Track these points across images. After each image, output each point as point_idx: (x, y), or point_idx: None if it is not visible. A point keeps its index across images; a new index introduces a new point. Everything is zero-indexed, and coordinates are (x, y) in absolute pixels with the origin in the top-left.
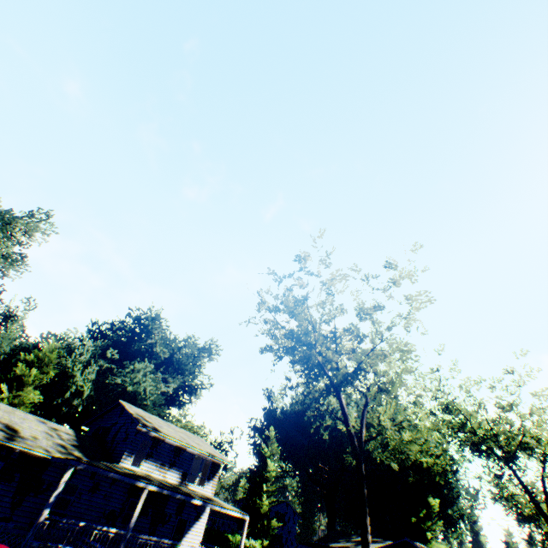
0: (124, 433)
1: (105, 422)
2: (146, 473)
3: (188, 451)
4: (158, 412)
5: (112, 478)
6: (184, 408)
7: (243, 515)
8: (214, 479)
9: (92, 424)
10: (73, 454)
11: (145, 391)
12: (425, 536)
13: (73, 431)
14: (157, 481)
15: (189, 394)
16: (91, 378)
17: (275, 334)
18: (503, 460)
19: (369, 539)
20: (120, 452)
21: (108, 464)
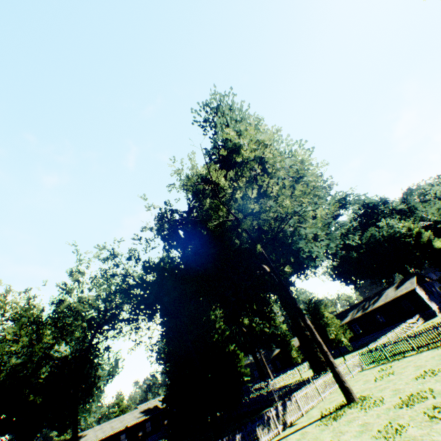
0: None
1: None
2: None
3: None
4: None
5: None
6: None
7: None
8: None
9: None
10: None
11: None
12: None
13: None
14: None
15: None
16: None
17: None
18: None
19: None
20: None
21: None
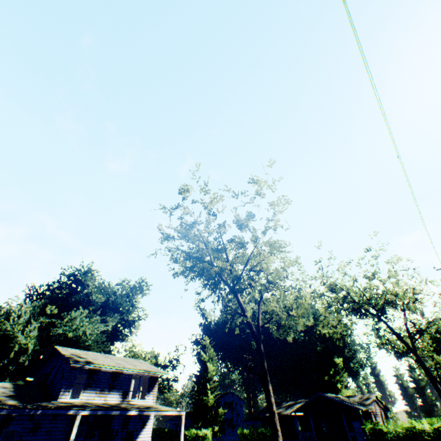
0: (61, 373)
1: (46, 369)
2: (87, 401)
3: (125, 373)
4: (102, 348)
5: (52, 414)
6: (127, 339)
7: (179, 412)
8: (154, 390)
9: (36, 373)
10: (6, 404)
11: (85, 334)
12: (336, 387)
13: (11, 384)
14: (93, 406)
15: (128, 327)
16: (33, 335)
17: (180, 259)
18: (375, 316)
19: (272, 401)
20: (58, 390)
21: (40, 403)
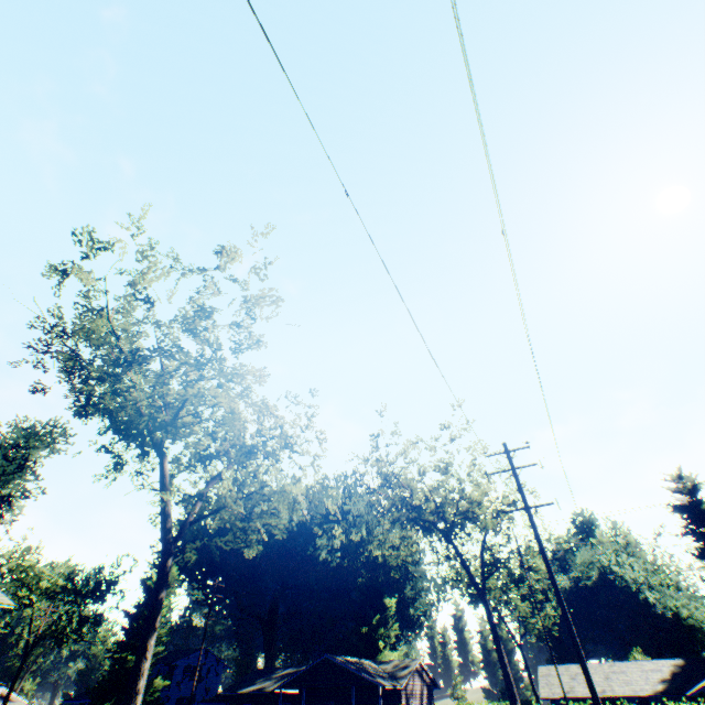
0: None
1: None
2: None
3: None
4: None
5: None
6: None
7: None
8: None
9: None
10: None
11: None
12: (377, 647)
13: None
14: None
15: None
16: None
17: None
18: (440, 532)
19: (144, 669)
20: None
21: None
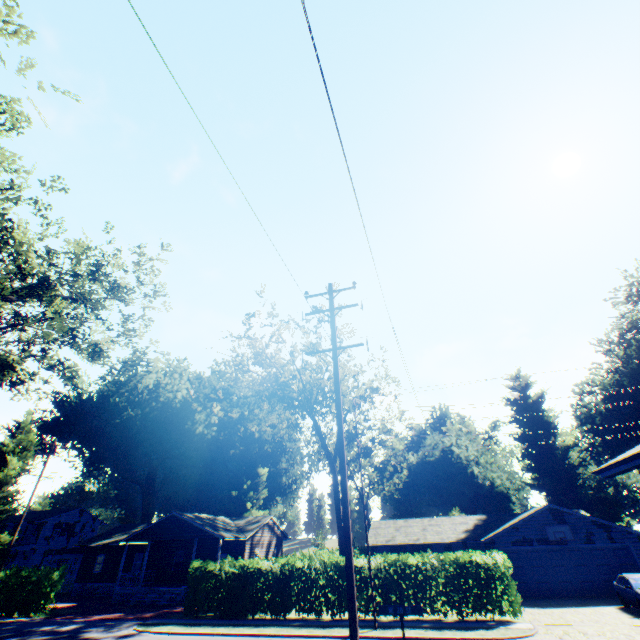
0: None
1: None
2: None
3: None
4: None
5: None
6: None
7: None
8: None
9: None
10: None
11: None
12: (245, 507)
13: None
14: None
15: None
16: None
17: None
18: (302, 408)
19: None
20: None
21: None
